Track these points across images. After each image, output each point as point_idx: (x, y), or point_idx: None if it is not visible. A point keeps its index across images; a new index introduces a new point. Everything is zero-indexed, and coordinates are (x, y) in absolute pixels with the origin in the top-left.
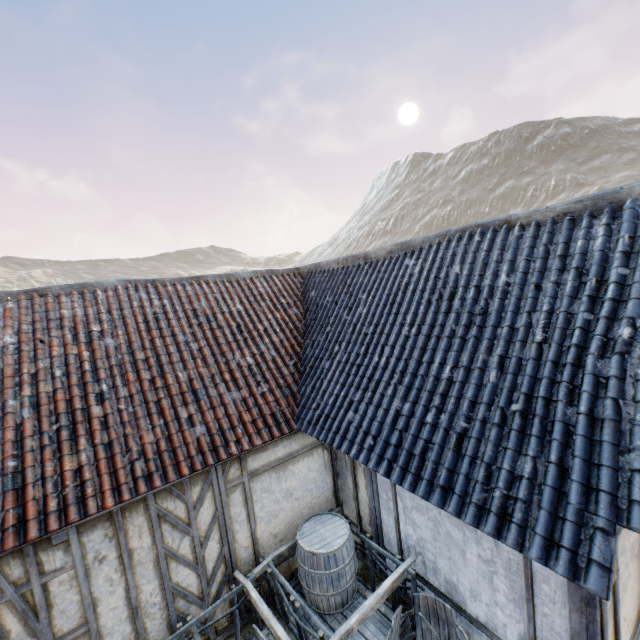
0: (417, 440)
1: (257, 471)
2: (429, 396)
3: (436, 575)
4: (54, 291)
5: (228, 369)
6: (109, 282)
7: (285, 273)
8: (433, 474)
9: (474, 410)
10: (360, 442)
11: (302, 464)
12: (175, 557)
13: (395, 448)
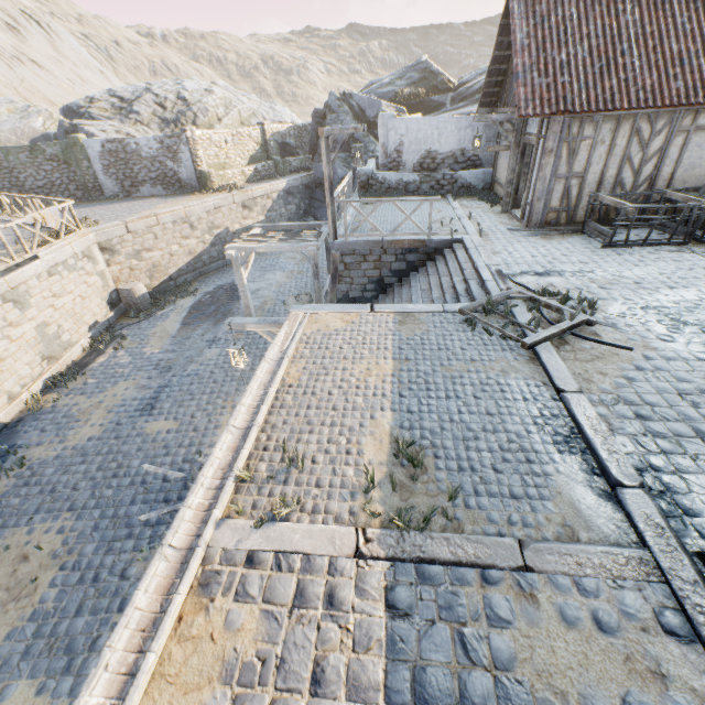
0: None
1: (701, 127)
2: None
3: None
4: None
5: None
6: None
7: None
8: None
9: None
10: None
11: None
12: (630, 162)
13: None
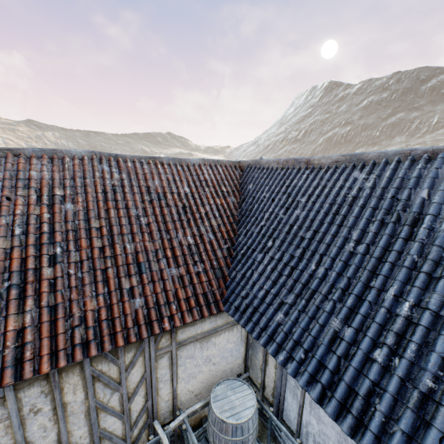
0: (359, 375)
1: (184, 342)
2: (378, 329)
3: None
4: (27, 152)
5: (170, 246)
6: (77, 151)
7: (228, 164)
8: (381, 428)
9: None
10: (289, 350)
11: (223, 337)
12: (104, 409)
13: (331, 374)
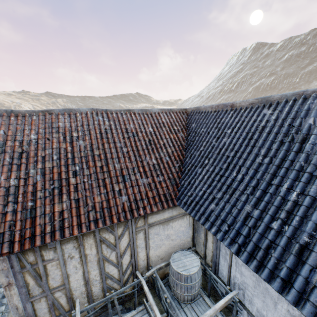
0: (262, 237)
1: (153, 224)
2: (275, 209)
3: (251, 304)
4: (56, 112)
5: (142, 165)
6: (83, 109)
7: (178, 111)
8: (274, 266)
9: (316, 231)
10: (218, 225)
11: (177, 223)
12: (107, 260)
13: (244, 238)
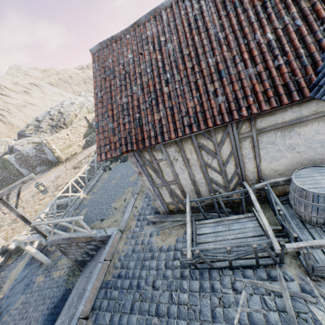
0: None
1: (264, 129)
2: None
3: None
4: (142, 21)
5: (247, 49)
6: (167, 1)
7: None
8: None
9: None
10: None
11: (309, 128)
12: (209, 167)
13: None
